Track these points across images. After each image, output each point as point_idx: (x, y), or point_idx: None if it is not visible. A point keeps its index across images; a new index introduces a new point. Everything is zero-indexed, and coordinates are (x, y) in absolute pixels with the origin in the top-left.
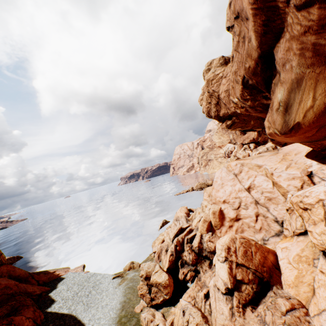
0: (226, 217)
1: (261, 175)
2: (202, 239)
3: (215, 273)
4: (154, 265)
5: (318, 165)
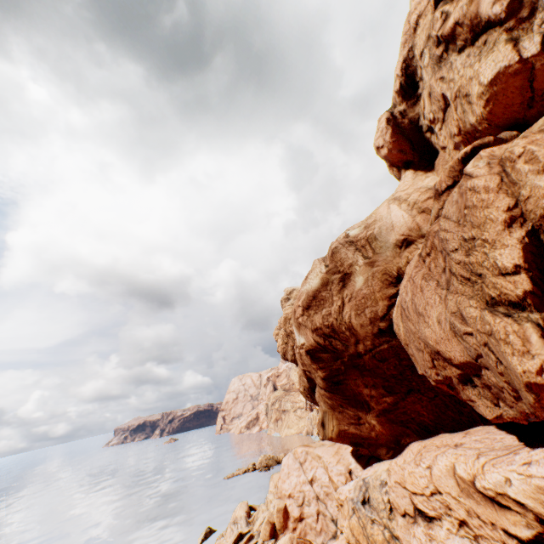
0: (290, 516)
1: (321, 467)
2: None
3: None
4: None
5: (355, 463)
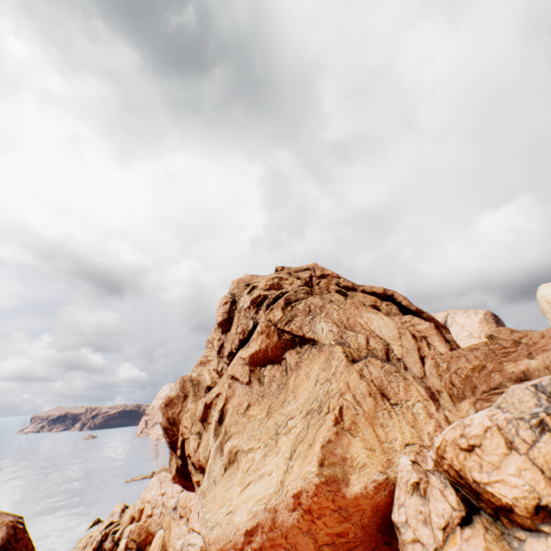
0: (146, 514)
1: (171, 486)
2: (124, 531)
3: (120, 545)
4: (81, 549)
5: None
